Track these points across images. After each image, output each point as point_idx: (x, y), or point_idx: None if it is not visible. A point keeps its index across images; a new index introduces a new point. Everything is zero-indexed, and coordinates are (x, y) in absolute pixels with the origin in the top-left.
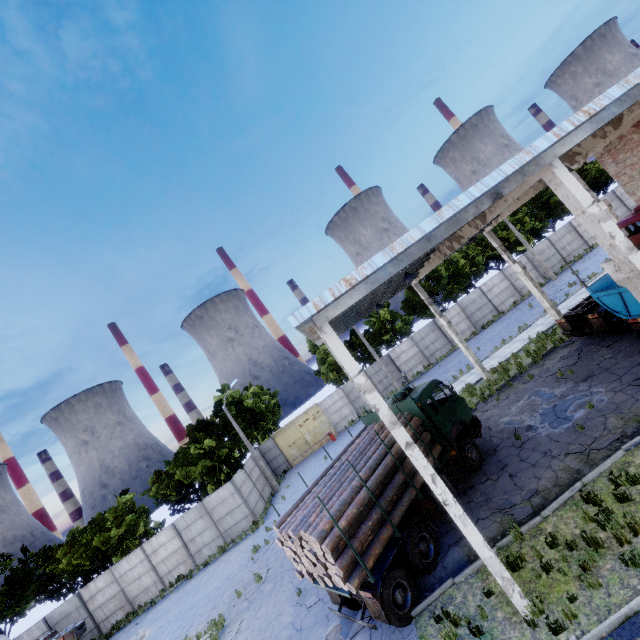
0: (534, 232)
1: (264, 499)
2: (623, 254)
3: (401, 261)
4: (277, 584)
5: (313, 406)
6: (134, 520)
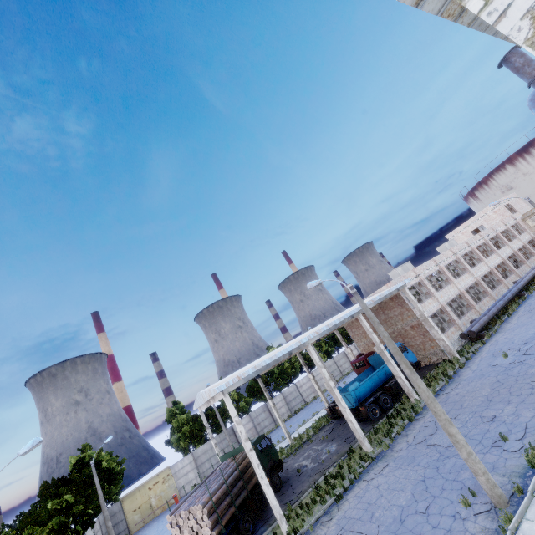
0: (327, 353)
1: None
2: (328, 381)
3: (257, 372)
4: None
5: (165, 469)
6: None
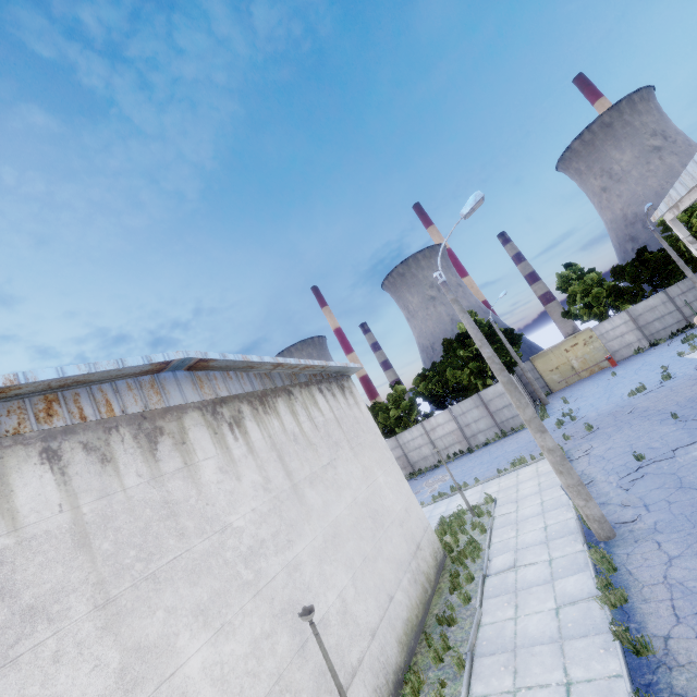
0: None
1: (534, 407)
2: None
3: None
4: (623, 426)
5: (585, 330)
6: (408, 406)
